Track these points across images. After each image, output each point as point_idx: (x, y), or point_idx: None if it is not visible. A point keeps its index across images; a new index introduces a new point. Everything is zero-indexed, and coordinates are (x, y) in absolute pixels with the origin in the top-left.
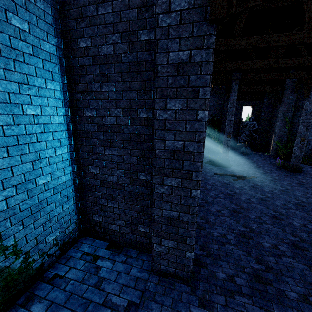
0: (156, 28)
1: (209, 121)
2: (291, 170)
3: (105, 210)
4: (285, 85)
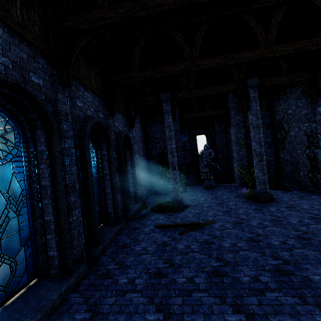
0: None
1: (160, 155)
2: (261, 201)
3: None
4: (228, 107)
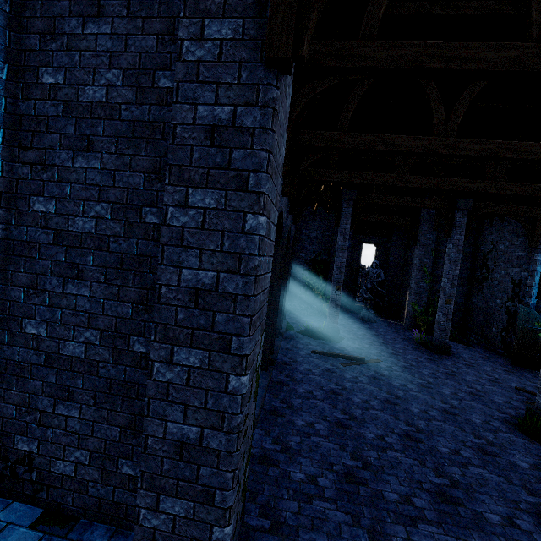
0: (176, 62)
1: (310, 261)
2: (436, 351)
3: (47, 425)
4: (420, 218)
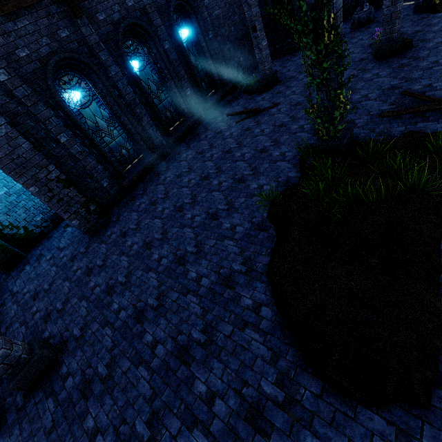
0: None
1: None
2: (377, 58)
3: None
4: None
